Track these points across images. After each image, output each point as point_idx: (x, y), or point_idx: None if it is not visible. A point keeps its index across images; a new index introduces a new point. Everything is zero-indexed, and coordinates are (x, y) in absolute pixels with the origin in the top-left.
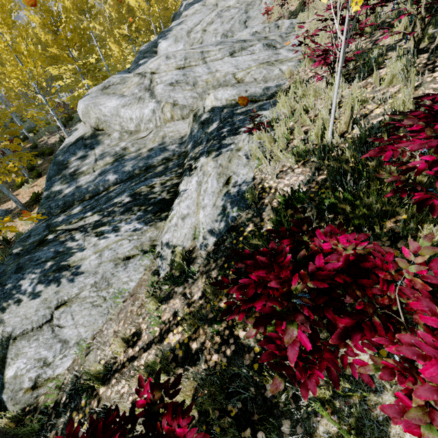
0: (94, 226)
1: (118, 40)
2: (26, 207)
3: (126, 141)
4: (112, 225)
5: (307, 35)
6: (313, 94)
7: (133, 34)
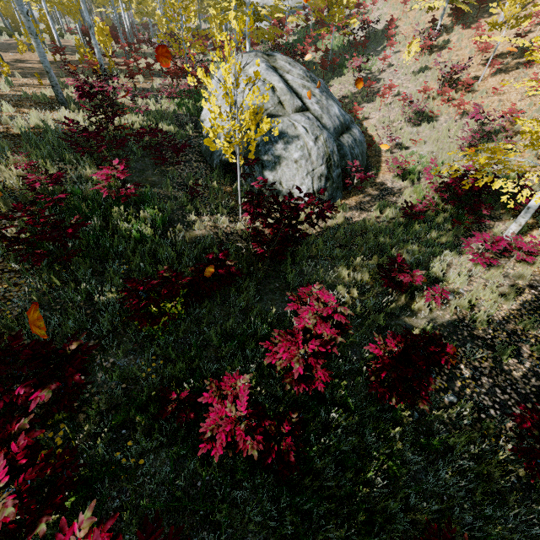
0: None
1: None
2: None
3: None
4: None
5: None
6: None
7: None
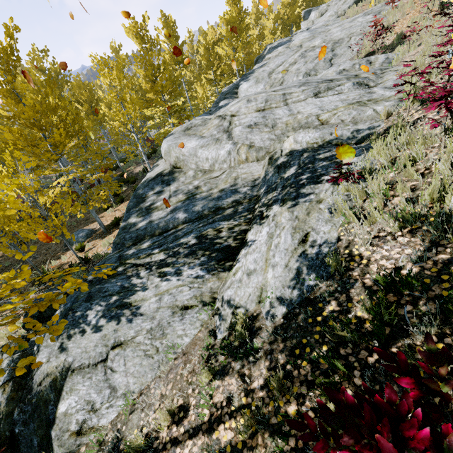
0: (159, 265)
1: (204, 83)
2: (107, 229)
3: (199, 179)
4: (175, 267)
5: (416, 73)
6: (422, 142)
7: (217, 78)
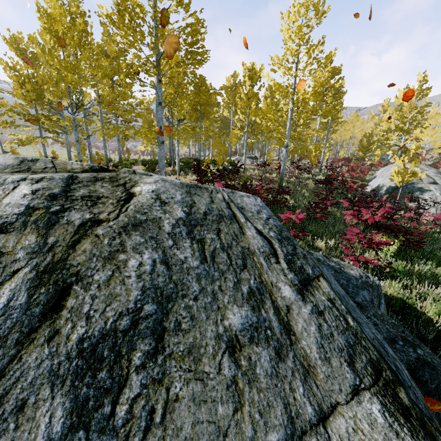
0: None
1: None
2: None
3: None
4: None
5: None
6: None
7: None
